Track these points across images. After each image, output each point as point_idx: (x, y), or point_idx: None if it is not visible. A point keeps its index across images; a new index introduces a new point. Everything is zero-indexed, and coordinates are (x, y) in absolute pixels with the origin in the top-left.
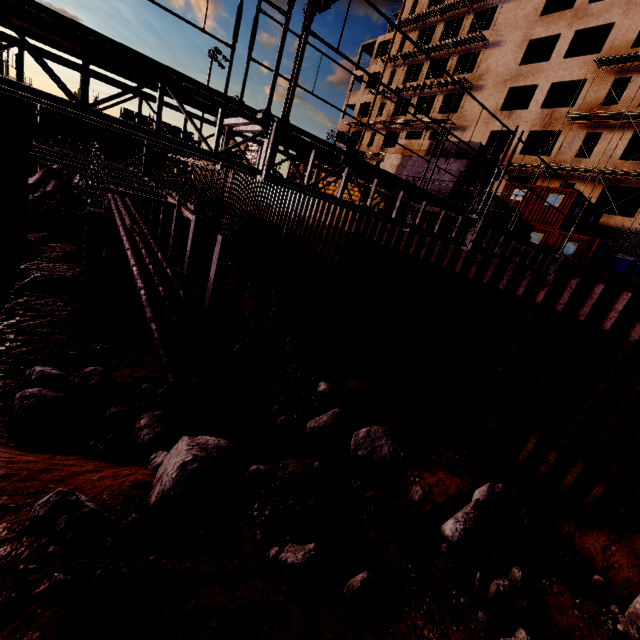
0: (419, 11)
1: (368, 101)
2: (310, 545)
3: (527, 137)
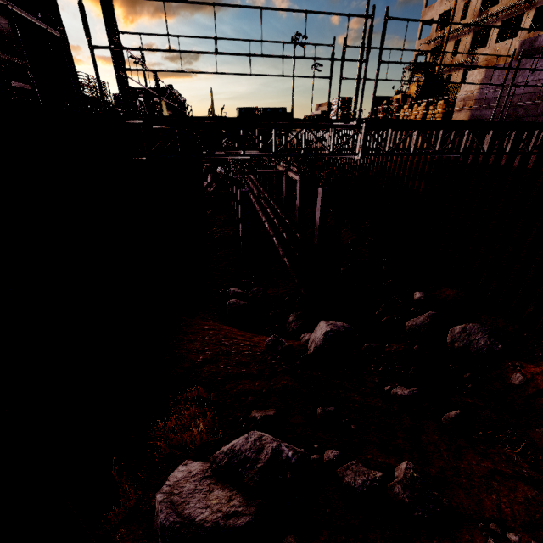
0: None
1: (447, 8)
2: (413, 388)
3: None
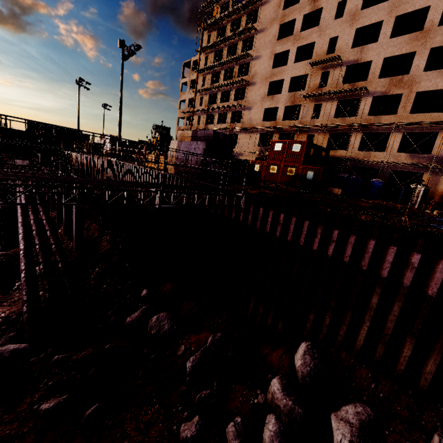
0: (212, 41)
1: (192, 97)
2: (64, 396)
3: (284, 110)
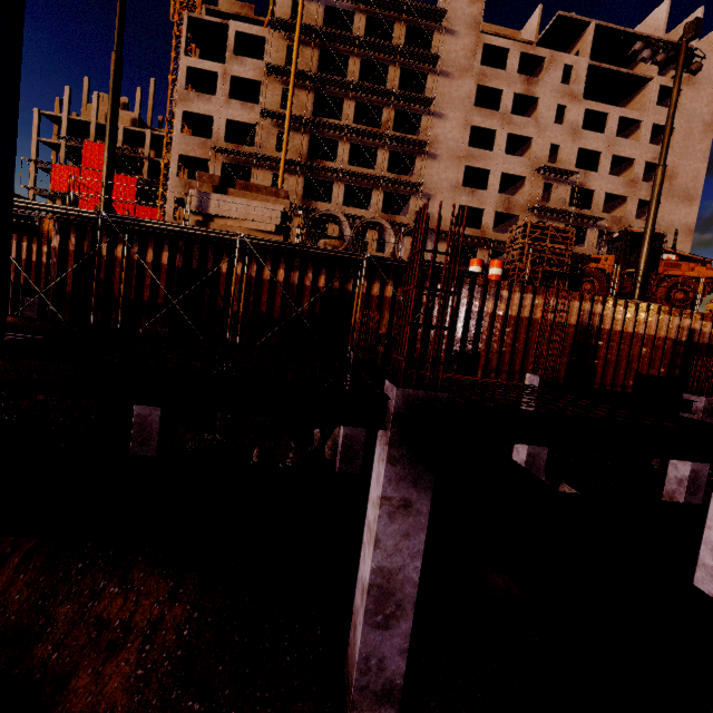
0: (310, 21)
1: (246, 120)
2: None
3: (493, 216)
